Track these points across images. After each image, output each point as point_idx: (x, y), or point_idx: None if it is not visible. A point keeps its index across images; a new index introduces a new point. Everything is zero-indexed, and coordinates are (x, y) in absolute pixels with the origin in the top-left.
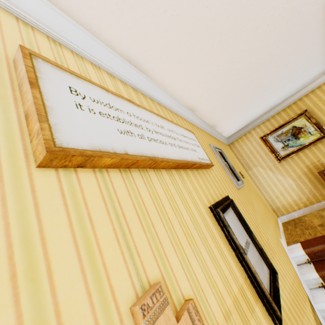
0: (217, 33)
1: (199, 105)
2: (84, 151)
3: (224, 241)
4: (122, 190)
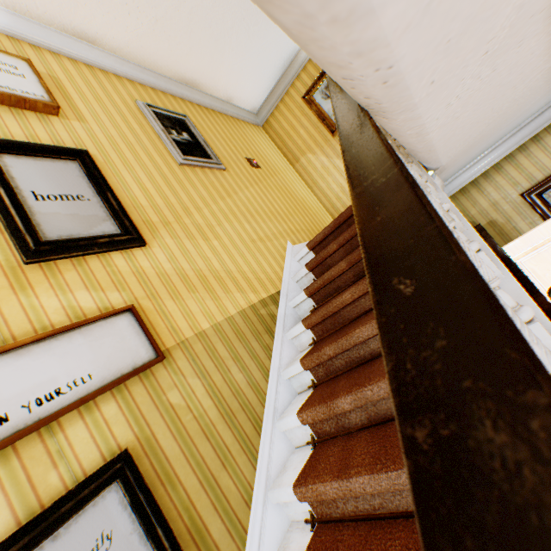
0: None
1: (93, 26)
2: None
3: None
4: None
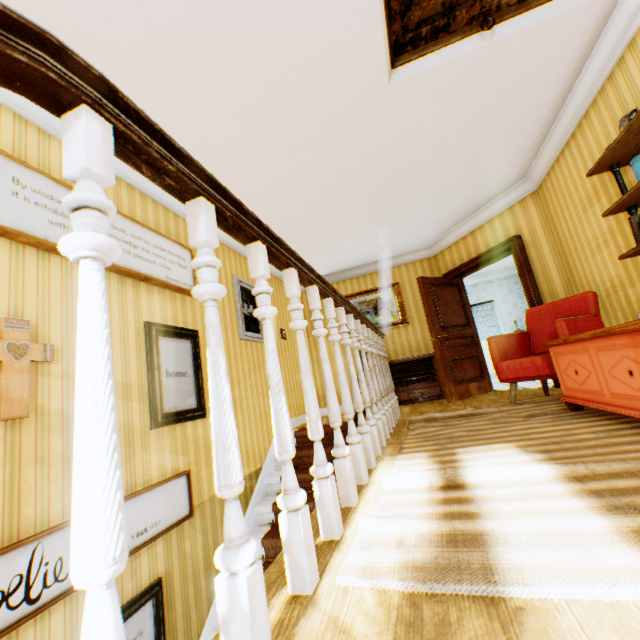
0: (239, 158)
1: None
2: (6, 228)
3: (141, 352)
4: (33, 264)
